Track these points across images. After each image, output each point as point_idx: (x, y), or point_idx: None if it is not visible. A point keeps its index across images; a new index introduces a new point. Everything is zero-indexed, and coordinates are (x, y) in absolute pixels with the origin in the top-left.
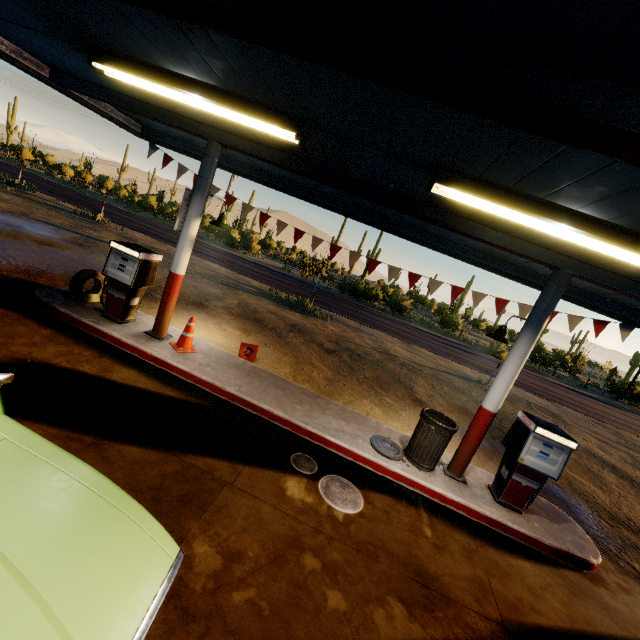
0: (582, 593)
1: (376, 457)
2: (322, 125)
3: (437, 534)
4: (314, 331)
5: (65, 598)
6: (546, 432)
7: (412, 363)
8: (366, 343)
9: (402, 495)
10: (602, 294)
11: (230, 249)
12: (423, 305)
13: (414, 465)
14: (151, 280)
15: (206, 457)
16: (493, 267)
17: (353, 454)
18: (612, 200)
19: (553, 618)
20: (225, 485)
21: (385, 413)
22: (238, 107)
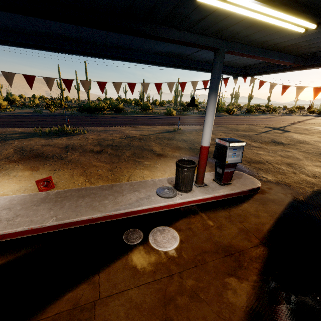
0: (265, 201)
1: (166, 202)
2: None
3: (214, 220)
4: (82, 144)
5: None
6: (233, 144)
7: (143, 136)
8: (115, 137)
9: (188, 212)
10: (225, 63)
11: None
12: (127, 103)
13: (184, 192)
14: None
15: (64, 295)
16: (172, 64)
17: (154, 208)
18: None
19: (268, 222)
20: (95, 305)
21: (150, 171)
22: None
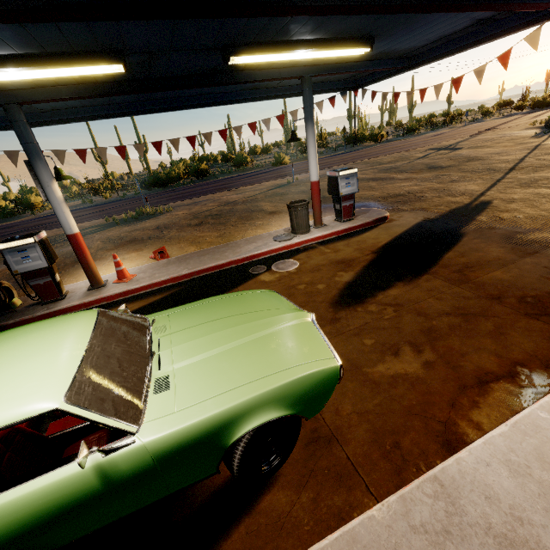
0: (389, 228)
1: (284, 243)
2: (137, 49)
3: (332, 249)
4: (174, 221)
5: (265, 308)
6: (344, 172)
7: (248, 198)
8: (211, 206)
9: (307, 249)
10: (325, 80)
11: (14, 219)
12: (210, 162)
13: (301, 234)
14: (54, 254)
15: None
16: (263, 96)
17: (273, 251)
18: (320, 28)
19: (386, 240)
20: None
21: (264, 229)
22: (62, 63)
